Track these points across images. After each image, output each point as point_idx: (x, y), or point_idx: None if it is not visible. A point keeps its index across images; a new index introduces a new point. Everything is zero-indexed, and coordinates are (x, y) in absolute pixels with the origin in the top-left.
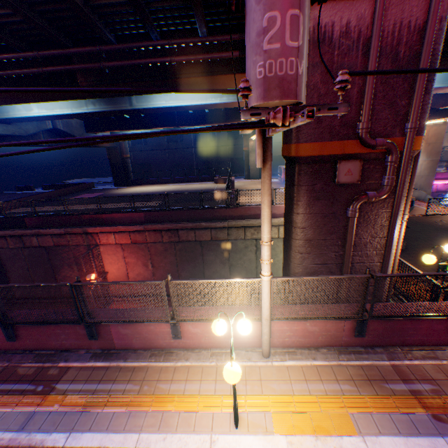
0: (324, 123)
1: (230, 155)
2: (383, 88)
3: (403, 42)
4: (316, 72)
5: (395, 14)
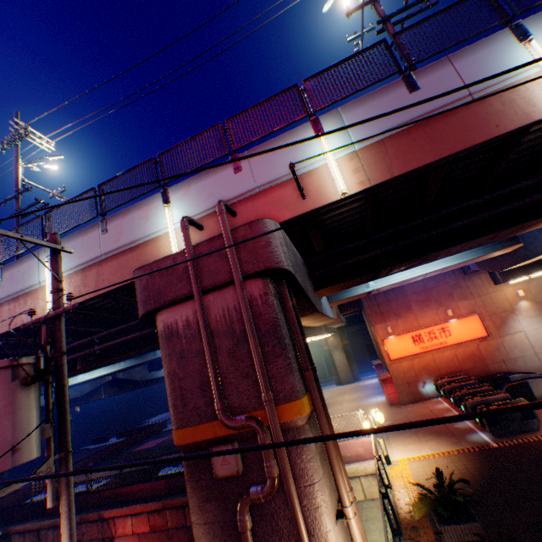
0: (191, 404)
1: (320, 353)
2: (233, 360)
3: (236, 319)
4: (173, 359)
5: (222, 301)
